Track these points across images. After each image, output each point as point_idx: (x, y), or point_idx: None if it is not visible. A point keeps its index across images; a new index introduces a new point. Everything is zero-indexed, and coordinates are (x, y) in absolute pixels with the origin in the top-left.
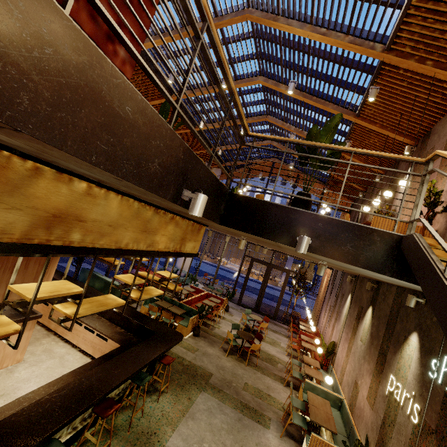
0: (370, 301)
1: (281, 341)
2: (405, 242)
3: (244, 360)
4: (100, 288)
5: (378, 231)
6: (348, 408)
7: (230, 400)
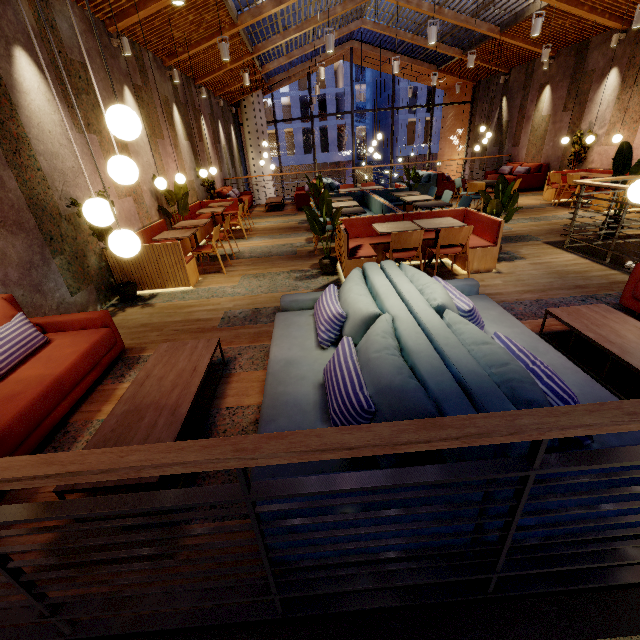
0: None
1: None
2: None
3: None
4: None
5: None
6: None
7: None
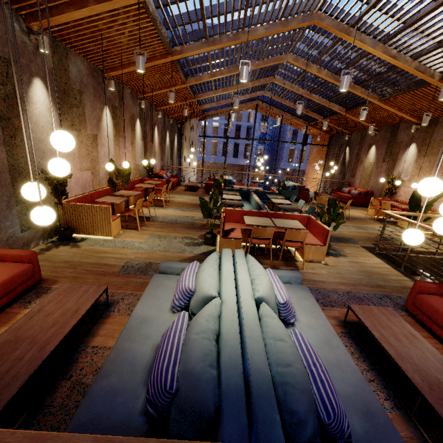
0: None
1: None
2: None
3: None
4: None
5: None
6: None
7: None
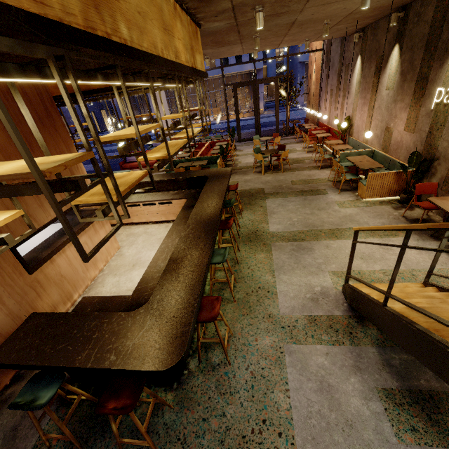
0: (394, 40)
1: (294, 147)
2: None
3: (278, 171)
4: None
5: None
6: (381, 152)
7: (290, 194)
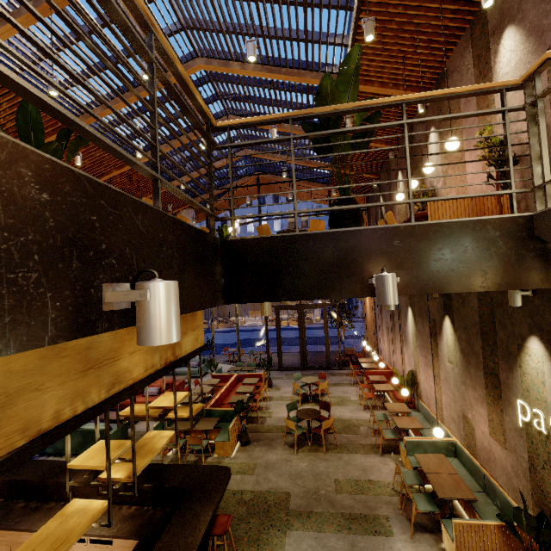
0: (443, 310)
1: (348, 394)
2: (545, 224)
3: (319, 446)
4: (78, 444)
5: (492, 221)
6: (466, 451)
7: (329, 521)
